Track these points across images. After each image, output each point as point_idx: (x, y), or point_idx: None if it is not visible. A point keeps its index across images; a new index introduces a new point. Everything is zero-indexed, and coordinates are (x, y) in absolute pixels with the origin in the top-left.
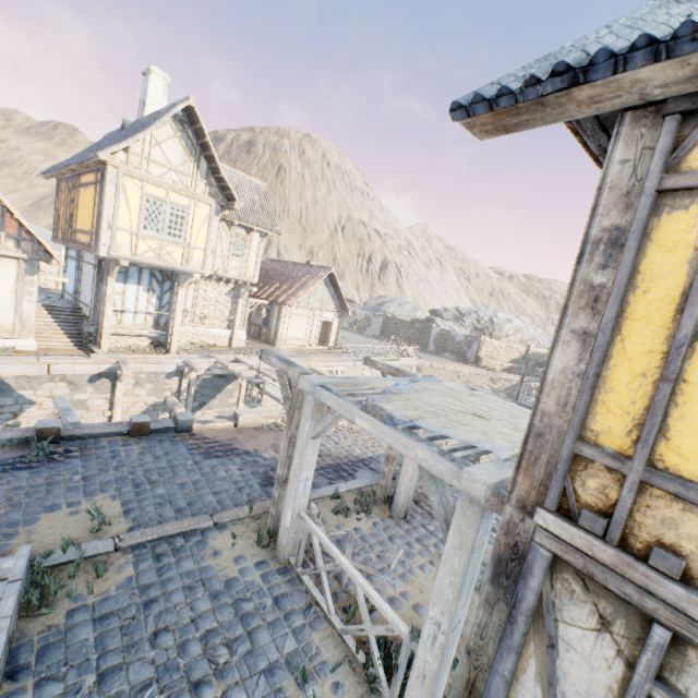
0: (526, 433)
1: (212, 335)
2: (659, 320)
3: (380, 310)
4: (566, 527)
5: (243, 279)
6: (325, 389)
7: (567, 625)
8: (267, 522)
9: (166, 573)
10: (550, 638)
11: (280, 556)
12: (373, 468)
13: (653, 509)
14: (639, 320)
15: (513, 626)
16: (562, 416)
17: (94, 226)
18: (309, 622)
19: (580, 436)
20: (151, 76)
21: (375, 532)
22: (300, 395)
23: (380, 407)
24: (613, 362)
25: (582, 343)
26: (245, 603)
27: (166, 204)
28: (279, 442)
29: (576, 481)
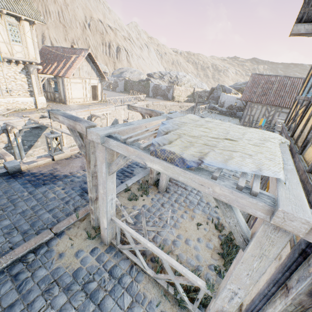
0: None
1: (20, 102)
2: None
3: (121, 76)
4: None
5: (29, 60)
6: (113, 139)
7: None
8: (91, 222)
9: (25, 287)
10: None
11: (105, 242)
12: (142, 166)
13: None
14: None
15: None
16: None
17: None
18: (134, 278)
19: None
20: None
21: (154, 204)
22: (91, 143)
23: (169, 151)
24: None
25: None
26: (91, 284)
27: None
28: (85, 164)
29: None
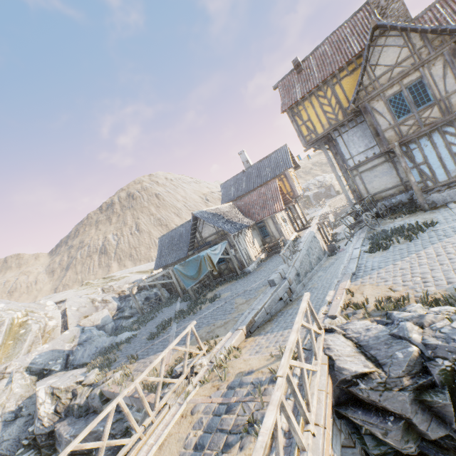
0: None
1: None
2: None
3: None
4: None
5: None
6: None
7: None
8: None
9: None
10: None
11: None
12: None
13: None
14: None
15: None
16: None
17: (288, 190)
18: None
19: None
20: (244, 153)
21: None
22: None
23: None
24: None
25: None
26: None
27: (293, 175)
28: None
29: None
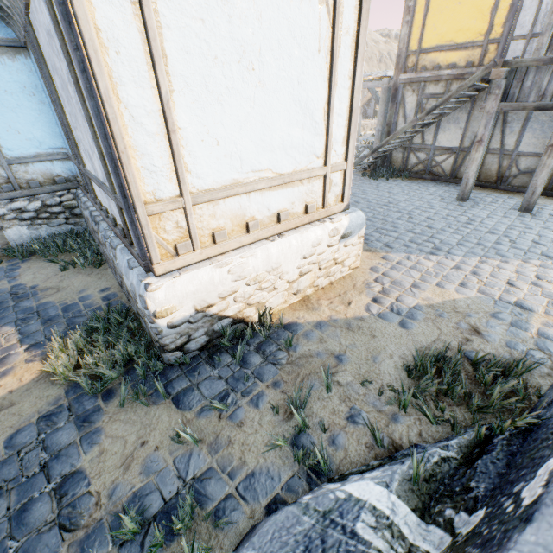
0: (396, 58)
1: None
2: (421, 12)
3: None
4: (406, 75)
5: None
6: None
7: (407, 99)
8: None
9: None
10: (404, 104)
11: None
12: None
13: (421, 60)
14: (418, 13)
15: (396, 109)
16: (404, 48)
17: None
18: None
19: (408, 51)
20: None
21: None
22: None
23: None
24: (413, 27)
25: (407, 25)
26: None
27: None
28: None
29: (407, 63)
